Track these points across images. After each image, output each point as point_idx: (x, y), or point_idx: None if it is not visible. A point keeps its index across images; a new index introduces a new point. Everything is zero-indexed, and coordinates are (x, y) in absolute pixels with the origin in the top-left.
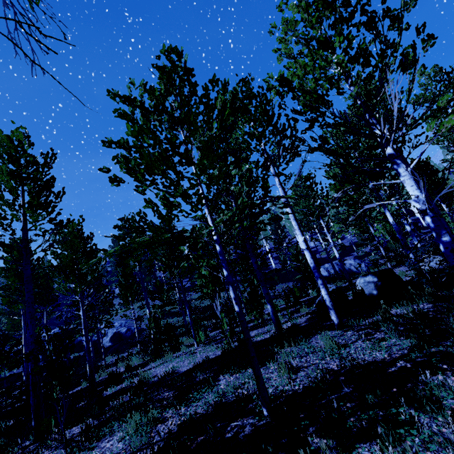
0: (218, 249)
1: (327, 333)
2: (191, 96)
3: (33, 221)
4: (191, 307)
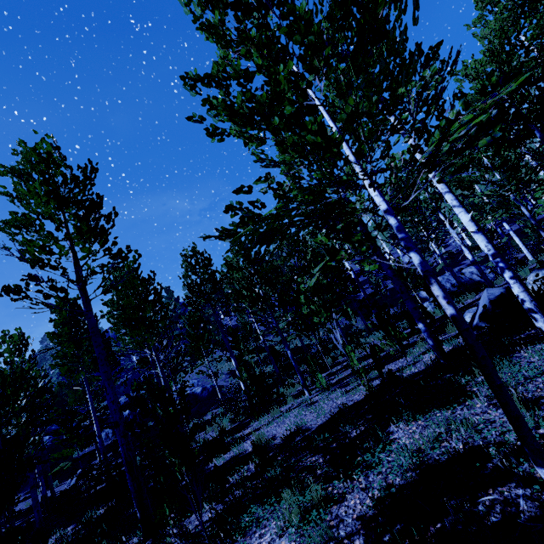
0: (395, 222)
1: (541, 347)
2: None
3: (86, 255)
4: (278, 352)
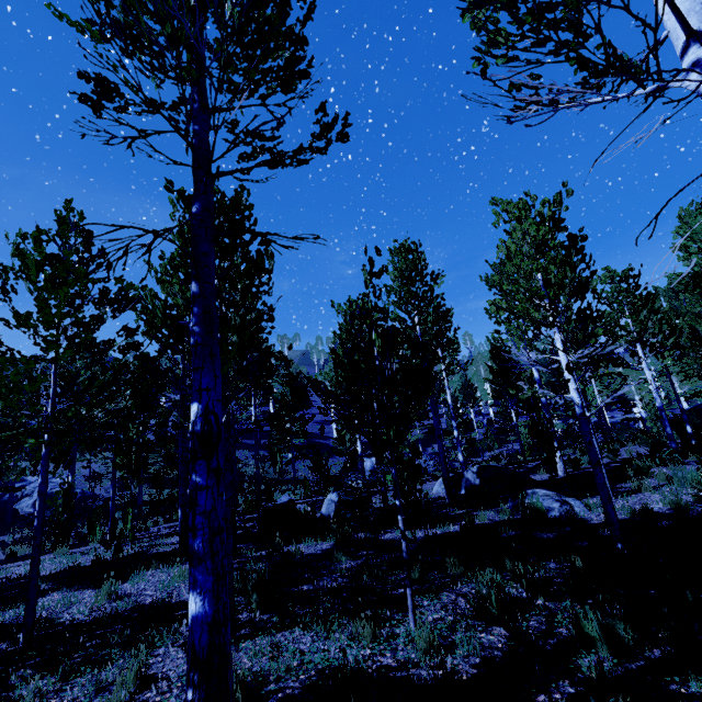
0: (44, 451)
1: None
2: (55, 280)
3: None
4: (162, 479)
